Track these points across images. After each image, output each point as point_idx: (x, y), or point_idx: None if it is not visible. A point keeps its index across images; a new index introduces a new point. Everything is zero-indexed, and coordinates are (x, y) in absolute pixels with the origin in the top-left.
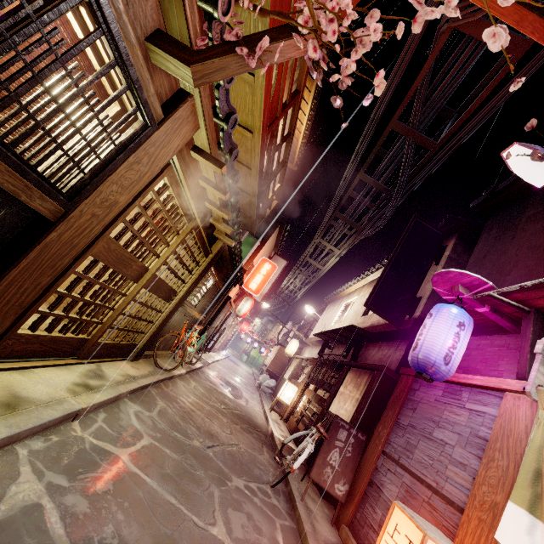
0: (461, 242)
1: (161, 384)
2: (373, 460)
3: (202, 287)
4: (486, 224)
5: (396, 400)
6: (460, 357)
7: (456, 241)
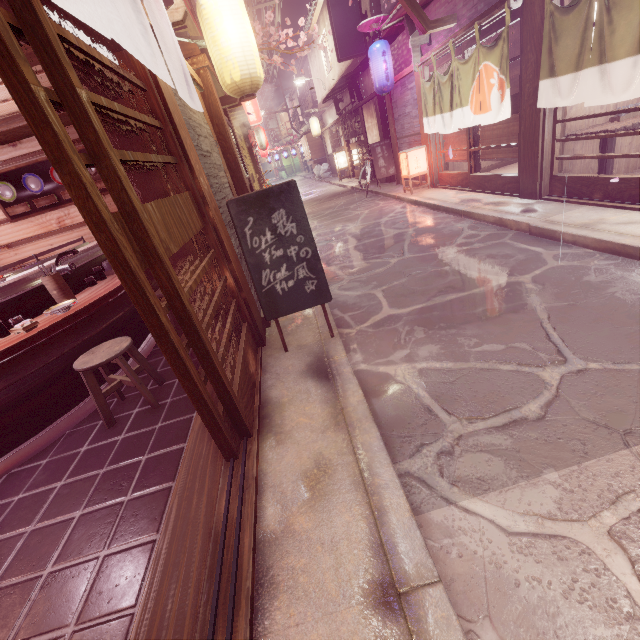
0: None
1: None
2: (396, 146)
3: None
4: None
5: (389, 109)
6: (392, 70)
7: None
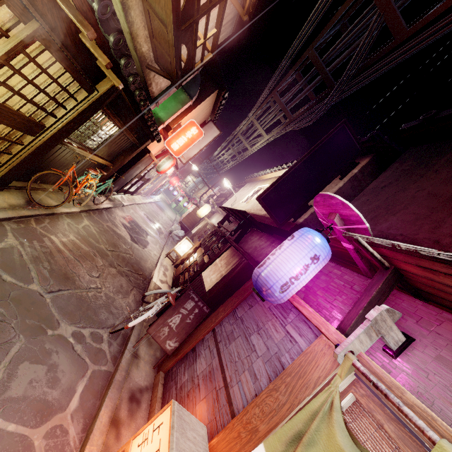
0: (374, 164)
1: (32, 219)
2: (203, 333)
3: (100, 131)
4: (405, 153)
5: (243, 292)
6: (299, 287)
7: (369, 161)
